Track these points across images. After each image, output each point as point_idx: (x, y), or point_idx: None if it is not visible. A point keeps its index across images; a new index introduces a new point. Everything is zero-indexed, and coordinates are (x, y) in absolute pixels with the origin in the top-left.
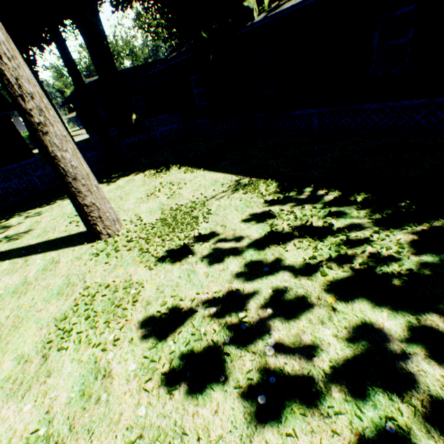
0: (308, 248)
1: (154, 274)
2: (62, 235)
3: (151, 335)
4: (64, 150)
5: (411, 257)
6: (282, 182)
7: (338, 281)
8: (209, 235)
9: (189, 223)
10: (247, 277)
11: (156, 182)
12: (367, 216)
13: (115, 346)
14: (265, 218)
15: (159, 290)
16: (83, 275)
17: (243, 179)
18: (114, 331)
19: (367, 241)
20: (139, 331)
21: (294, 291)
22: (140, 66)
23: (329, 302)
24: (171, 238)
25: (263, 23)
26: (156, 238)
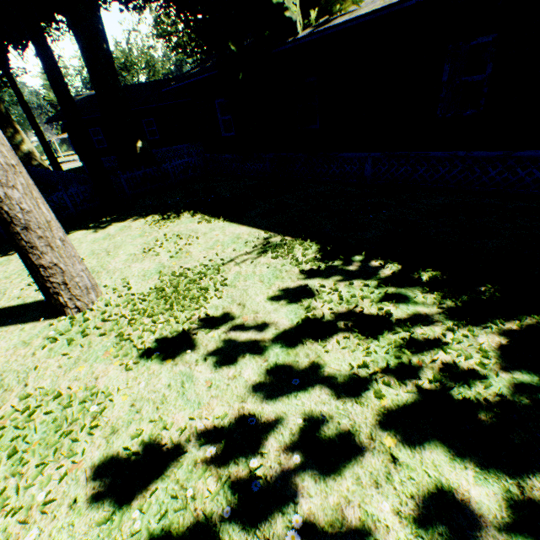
0: (357, 348)
1: (132, 378)
2: (11, 303)
3: (108, 494)
4: (9, 186)
5: (500, 372)
6: (324, 246)
7: (399, 408)
8: (220, 318)
9: (195, 298)
10: (268, 392)
11: (159, 233)
12: (436, 304)
13: (45, 514)
14: (299, 296)
15: (134, 407)
16: (26, 372)
17: (274, 237)
18: (49, 482)
19: (438, 343)
20: (89, 486)
21: (335, 422)
22: (155, 82)
23: (387, 446)
24: (165, 320)
25: (308, 39)
26: (145, 317)
